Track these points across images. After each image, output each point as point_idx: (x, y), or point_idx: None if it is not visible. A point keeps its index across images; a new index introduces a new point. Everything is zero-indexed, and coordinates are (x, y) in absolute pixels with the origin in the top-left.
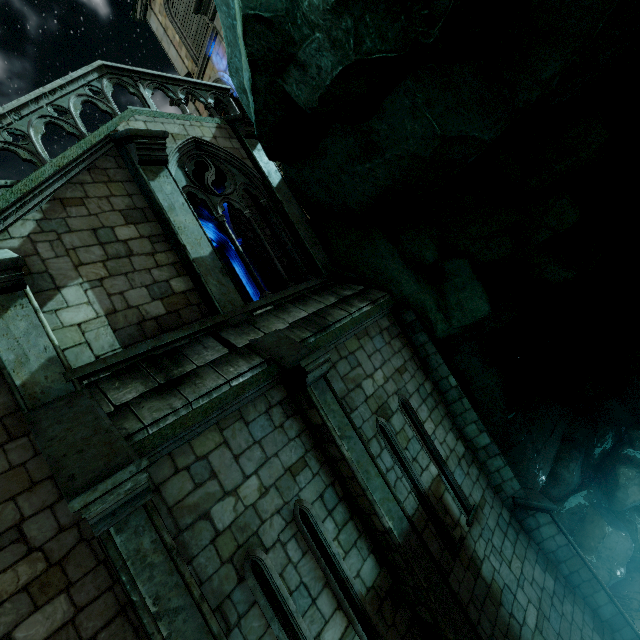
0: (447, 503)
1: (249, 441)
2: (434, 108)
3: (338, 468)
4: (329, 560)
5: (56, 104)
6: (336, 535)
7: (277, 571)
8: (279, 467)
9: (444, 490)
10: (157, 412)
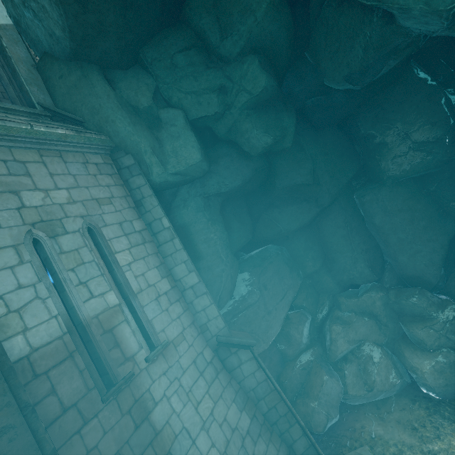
0: (121, 335)
1: None
2: None
3: None
4: None
5: None
6: None
7: None
8: None
9: (122, 321)
10: None
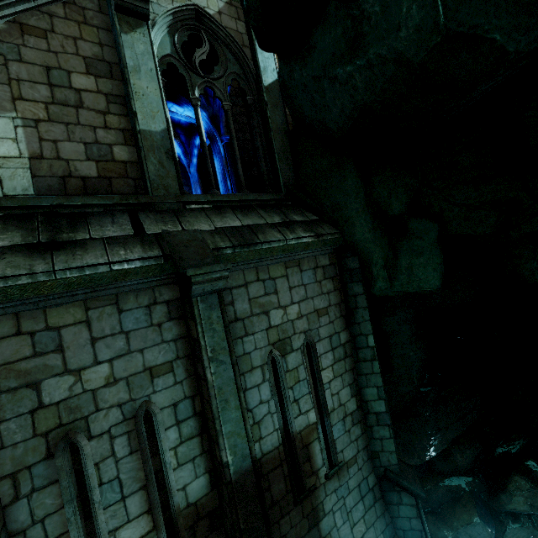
0: (313, 451)
1: (115, 329)
2: None
3: (201, 386)
4: (161, 464)
5: None
6: (175, 445)
7: (94, 460)
8: (139, 364)
9: (315, 439)
10: (12, 268)
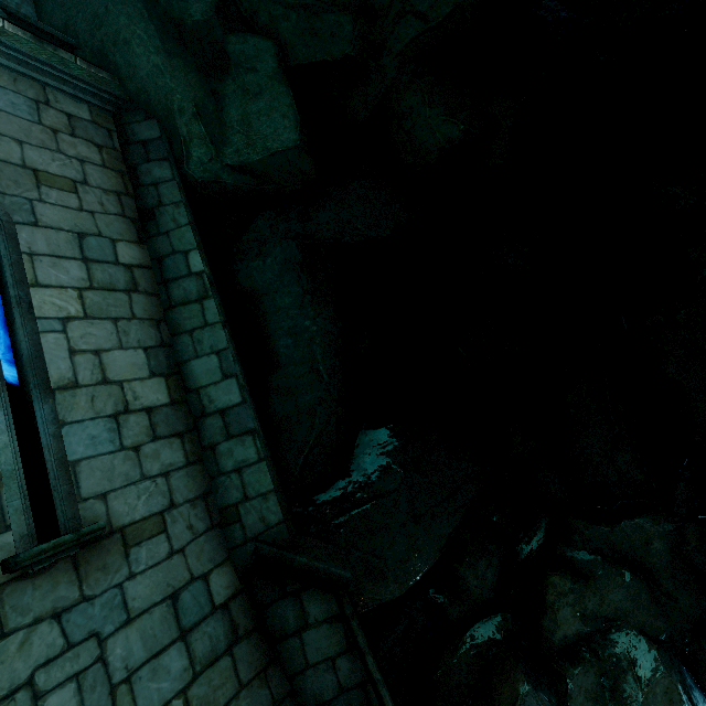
0: None
1: None
2: None
3: None
4: None
5: None
6: None
7: None
8: None
9: None
10: None
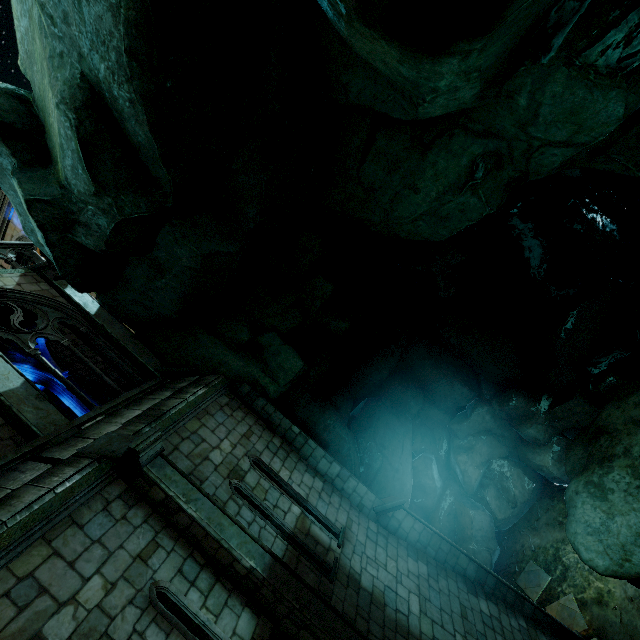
0: (315, 534)
1: (86, 543)
2: (189, 239)
3: (192, 535)
4: (201, 634)
5: None
6: (203, 603)
7: None
8: (126, 557)
9: (310, 524)
10: None
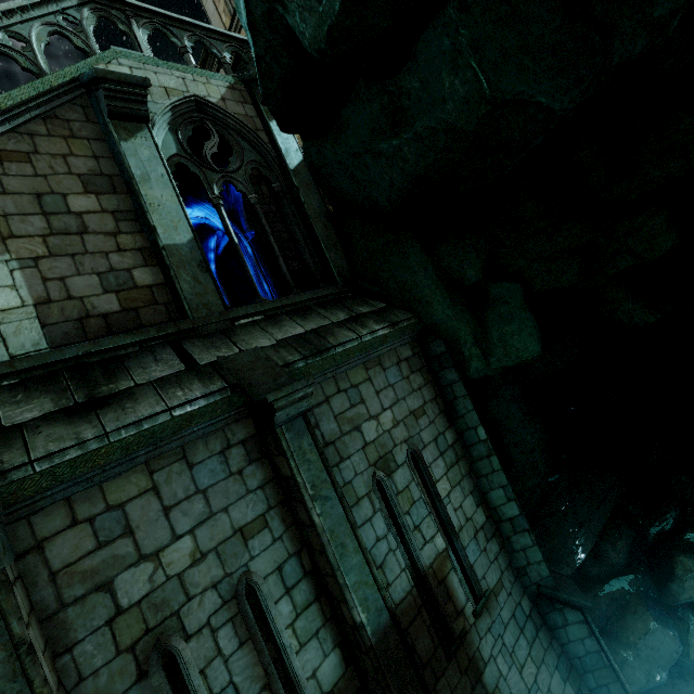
0: (451, 586)
1: (189, 489)
2: (484, 53)
3: (307, 535)
4: (278, 651)
5: (12, 30)
6: (292, 621)
7: (198, 666)
8: (226, 526)
9: (450, 569)
10: (55, 442)
